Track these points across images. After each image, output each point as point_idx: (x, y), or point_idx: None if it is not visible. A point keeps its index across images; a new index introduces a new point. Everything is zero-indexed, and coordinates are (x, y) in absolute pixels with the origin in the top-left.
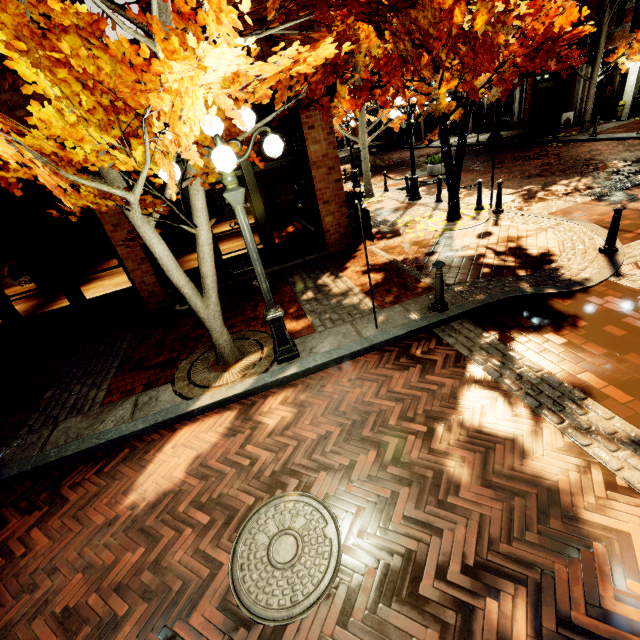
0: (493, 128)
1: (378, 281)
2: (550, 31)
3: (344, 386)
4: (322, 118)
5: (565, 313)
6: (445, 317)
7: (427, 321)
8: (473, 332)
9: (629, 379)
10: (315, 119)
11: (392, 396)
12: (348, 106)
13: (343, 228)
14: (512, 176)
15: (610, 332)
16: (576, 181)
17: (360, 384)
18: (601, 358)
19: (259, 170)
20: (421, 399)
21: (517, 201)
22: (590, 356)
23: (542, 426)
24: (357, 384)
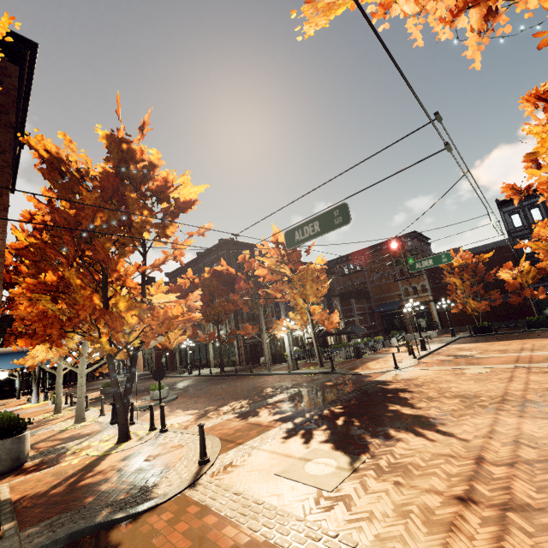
0: (225, 364)
1: None
2: (168, 314)
3: None
4: None
5: (112, 543)
6: None
7: None
8: None
9: None
10: None
11: None
12: (23, 344)
13: None
14: (208, 399)
15: None
16: (239, 402)
17: None
18: None
19: None
20: None
21: (191, 420)
22: None
23: None
24: None
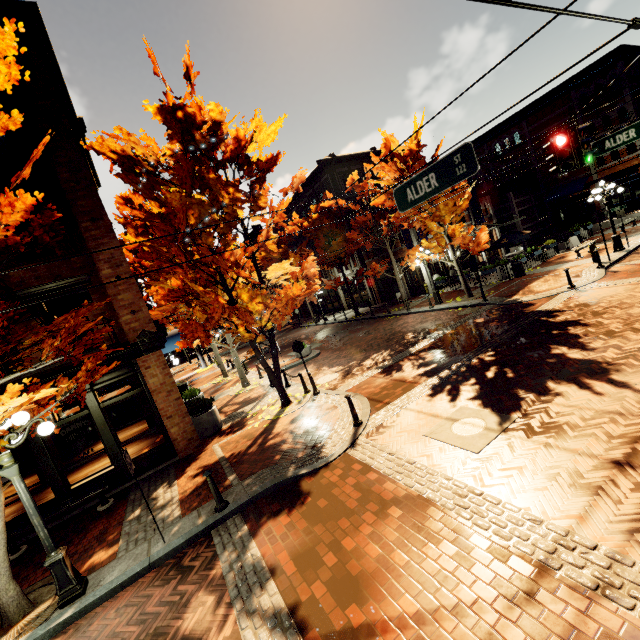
0: (359, 305)
1: (198, 484)
2: (289, 295)
3: (108, 619)
4: (156, 360)
5: (304, 492)
6: (220, 516)
7: (205, 524)
8: (237, 526)
9: (304, 550)
10: (151, 361)
11: (140, 619)
12: (182, 345)
13: (190, 433)
14: (349, 352)
15: (319, 505)
16: (380, 354)
17: (123, 612)
18: (300, 533)
19: (105, 405)
20: (160, 615)
21: (338, 378)
22: (295, 533)
23: (228, 617)
24: (120, 613)
